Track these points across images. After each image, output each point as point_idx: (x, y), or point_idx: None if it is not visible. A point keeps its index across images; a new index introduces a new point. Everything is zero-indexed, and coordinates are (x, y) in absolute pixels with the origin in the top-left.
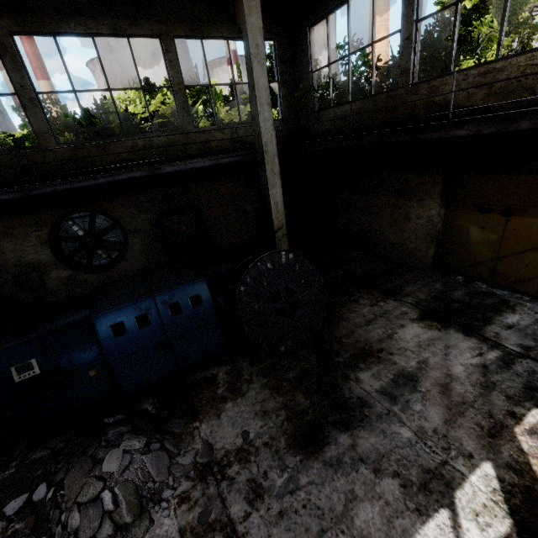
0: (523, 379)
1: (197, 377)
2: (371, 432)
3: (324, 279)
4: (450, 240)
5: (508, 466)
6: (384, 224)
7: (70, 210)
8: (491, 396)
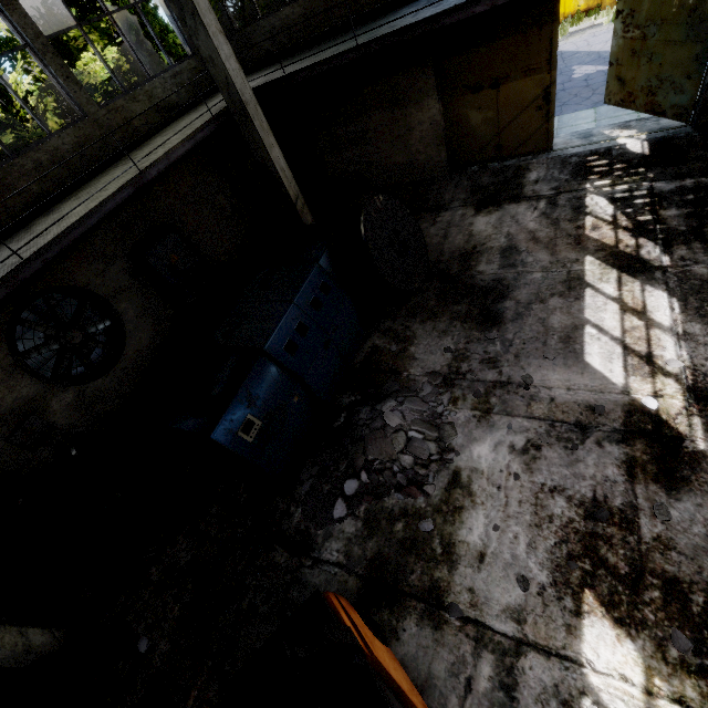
0: (568, 207)
1: (360, 358)
2: (520, 289)
3: (409, 210)
4: (455, 135)
5: (596, 251)
6: (386, 148)
7: (15, 306)
8: (561, 226)
